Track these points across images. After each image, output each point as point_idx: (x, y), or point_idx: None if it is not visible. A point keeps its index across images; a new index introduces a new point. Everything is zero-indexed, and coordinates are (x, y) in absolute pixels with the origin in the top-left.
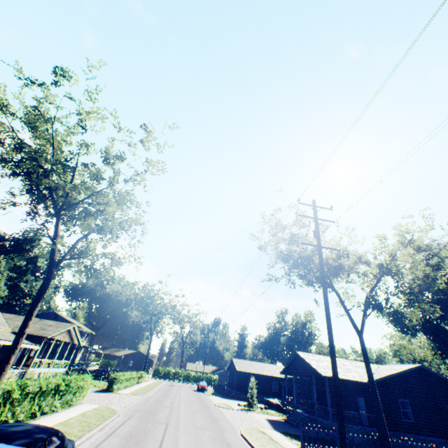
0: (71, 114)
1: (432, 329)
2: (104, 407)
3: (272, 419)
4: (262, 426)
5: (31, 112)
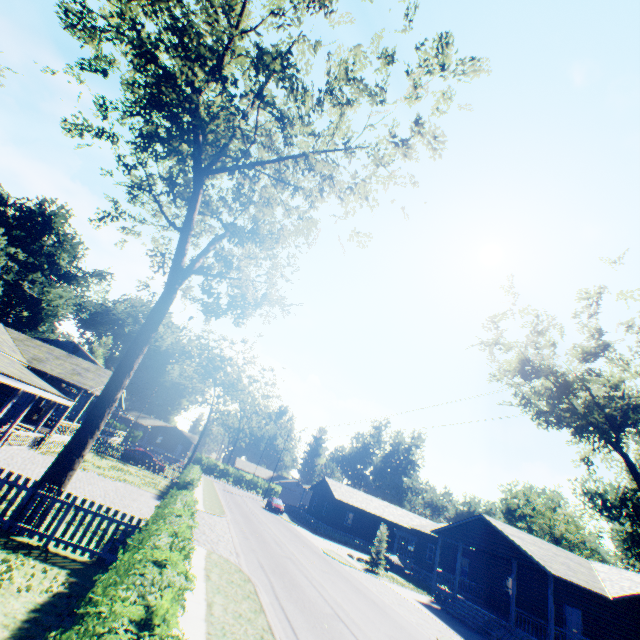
0: None
1: None
2: (216, 555)
3: (426, 604)
4: (446, 630)
5: None
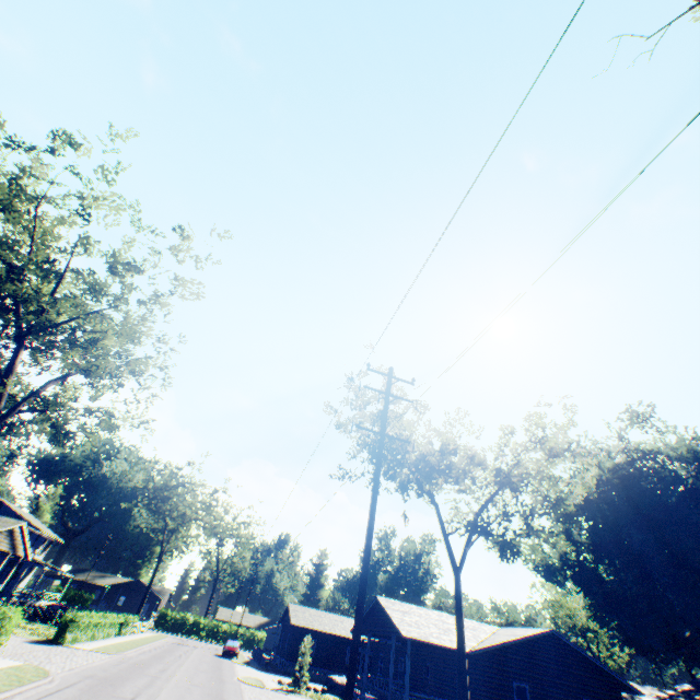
0: (71, 195)
1: (585, 576)
2: (32, 665)
3: None
4: None
5: (10, 182)
